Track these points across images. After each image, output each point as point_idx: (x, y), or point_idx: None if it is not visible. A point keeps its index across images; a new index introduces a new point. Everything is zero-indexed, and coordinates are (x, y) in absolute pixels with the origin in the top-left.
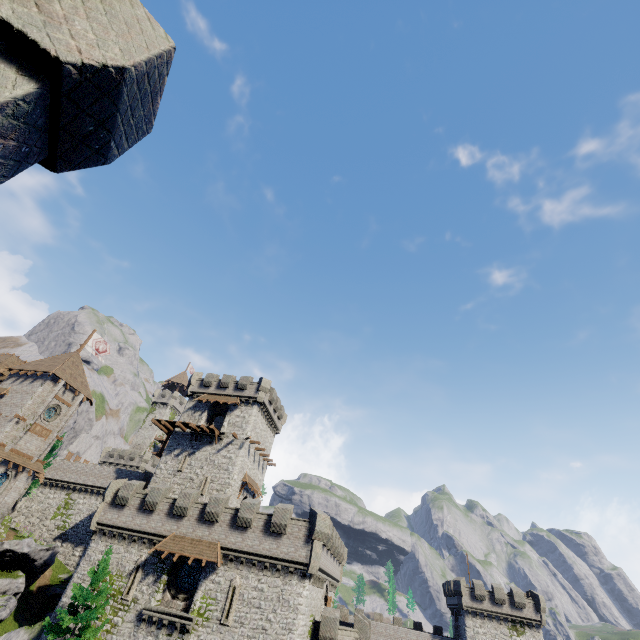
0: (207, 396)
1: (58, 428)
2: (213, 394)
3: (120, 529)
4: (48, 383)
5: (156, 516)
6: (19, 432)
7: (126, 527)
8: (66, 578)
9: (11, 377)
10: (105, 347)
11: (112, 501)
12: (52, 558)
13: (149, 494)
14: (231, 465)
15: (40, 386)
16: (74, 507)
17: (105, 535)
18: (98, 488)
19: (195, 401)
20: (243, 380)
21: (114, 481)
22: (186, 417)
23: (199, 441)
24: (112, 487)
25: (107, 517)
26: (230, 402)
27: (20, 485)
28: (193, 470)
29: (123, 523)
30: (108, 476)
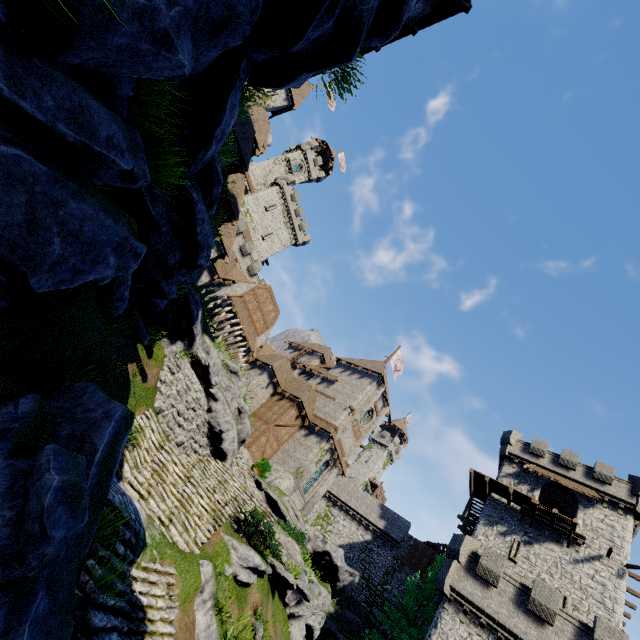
0: (539, 468)
1: (367, 434)
2: (547, 469)
3: (489, 619)
4: (374, 384)
5: (552, 634)
6: (348, 424)
7: (501, 622)
8: (333, 613)
9: (338, 367)
10: (400, 366)
11: (467, 565)
12: (348, 586)
13: (535, 589)
14: (608, 598)
15: (369, 384)
16: (333, 524)
17: (464, 613)
18: (360, 516)
19: (516, 468)
20: (602, 468)
21: (467, 537)
22: (506, 484)
23: (536, 529)
24: (465, 544)
25: (464, 586)
26: (585, 493)
27: (330, 480)
28: (535, 570)
29: (494, 612)
30: (371, 507)
